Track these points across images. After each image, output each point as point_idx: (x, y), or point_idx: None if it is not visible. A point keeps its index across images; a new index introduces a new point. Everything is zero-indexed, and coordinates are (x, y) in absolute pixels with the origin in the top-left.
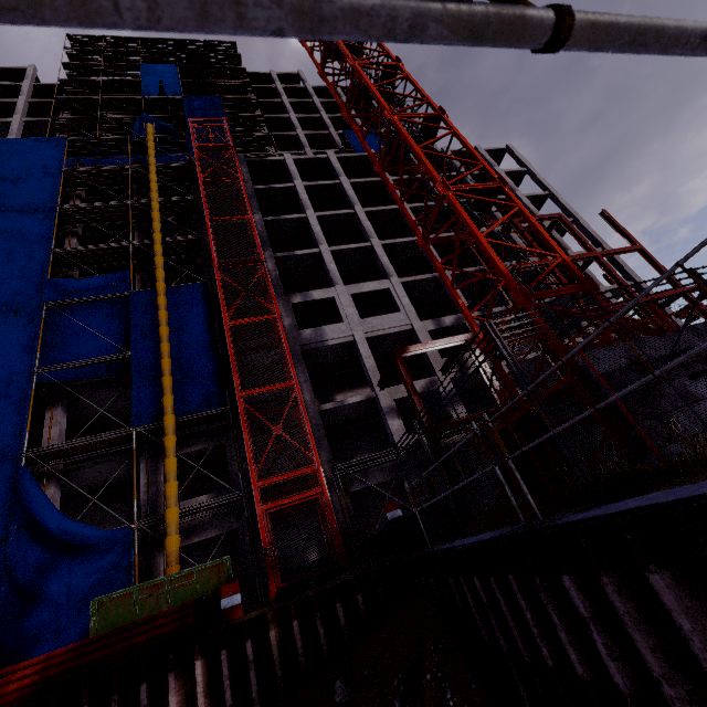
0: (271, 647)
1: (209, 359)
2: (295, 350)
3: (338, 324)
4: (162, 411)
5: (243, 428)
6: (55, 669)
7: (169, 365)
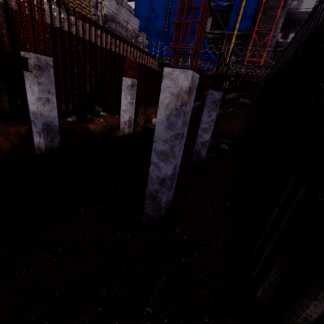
0: (236, 84)
1: (253, 12)
2: (284, 12)
3: (311, 0)
4: (234, 28)
5: (251, 42)
6: (213, 74)
7: (242, 12)
